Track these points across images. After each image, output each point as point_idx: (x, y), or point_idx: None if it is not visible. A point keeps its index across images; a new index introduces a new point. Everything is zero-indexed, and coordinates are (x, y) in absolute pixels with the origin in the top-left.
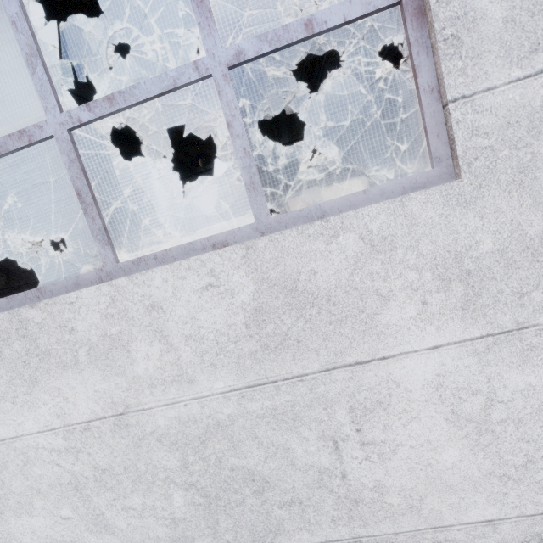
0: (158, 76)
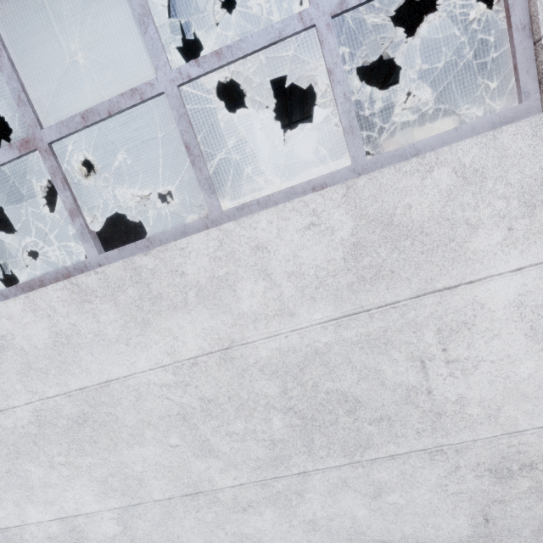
0: (264, 29)
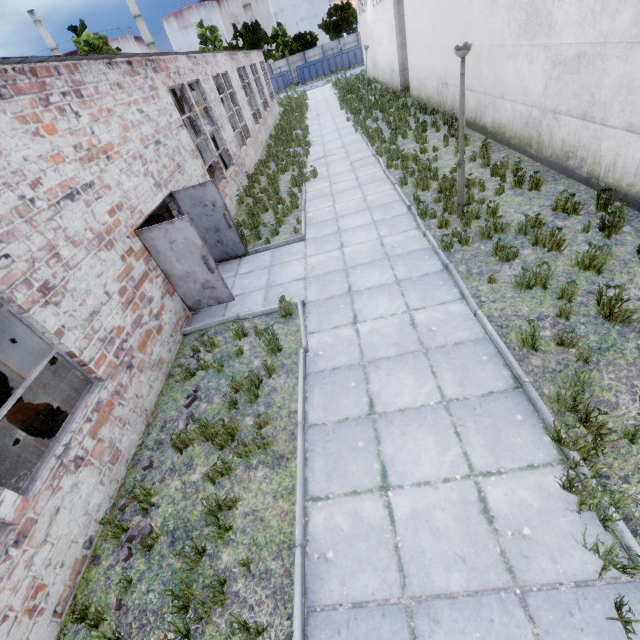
0: None
